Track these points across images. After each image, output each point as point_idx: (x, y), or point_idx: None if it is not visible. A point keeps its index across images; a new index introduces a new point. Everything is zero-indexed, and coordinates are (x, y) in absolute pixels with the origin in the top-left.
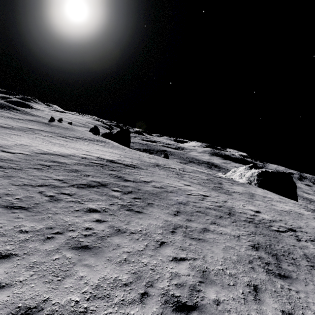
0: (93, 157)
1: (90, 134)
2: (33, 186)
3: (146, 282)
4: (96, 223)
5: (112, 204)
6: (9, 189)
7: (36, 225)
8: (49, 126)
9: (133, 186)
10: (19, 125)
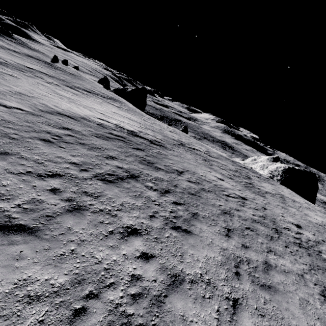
0: (112, 125)
1: (101, 87)
2: (41, 176)
3: None
4: (142, 263)
5: (152, 215)
6: (3, 183)
7: (53, 275)
8: (52, 68)
9: (167, 179)
10: (15, 60)
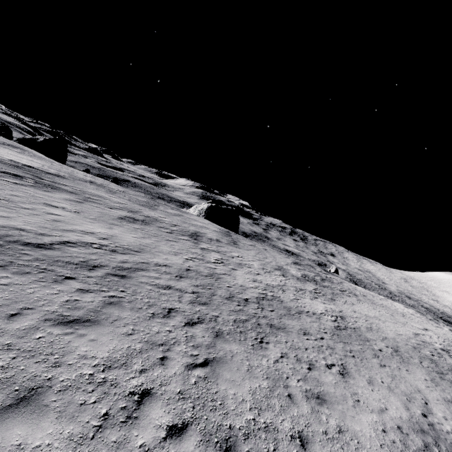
0: (5, 159)
1: None
2: None
3: (40, 201)
4: (12, 185)
5: (25, 183)
6: None
7: None
8: None
9: (49, 183)
10: None
